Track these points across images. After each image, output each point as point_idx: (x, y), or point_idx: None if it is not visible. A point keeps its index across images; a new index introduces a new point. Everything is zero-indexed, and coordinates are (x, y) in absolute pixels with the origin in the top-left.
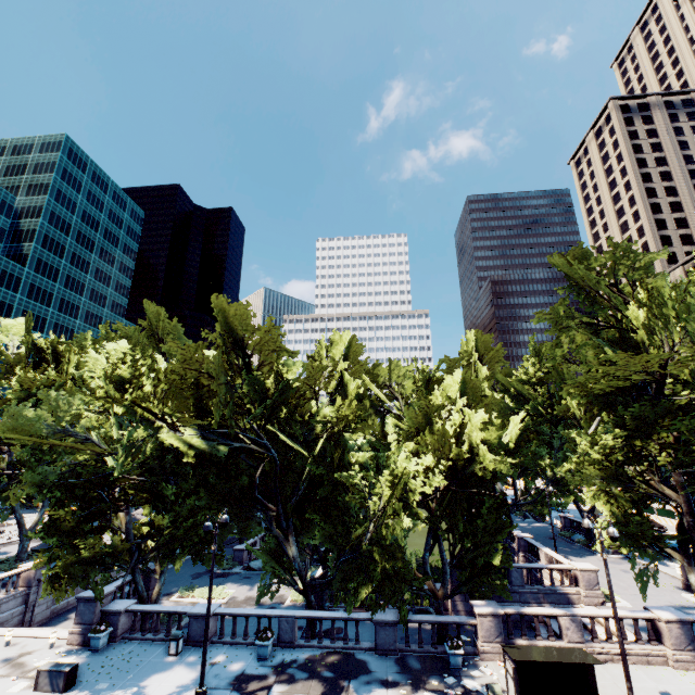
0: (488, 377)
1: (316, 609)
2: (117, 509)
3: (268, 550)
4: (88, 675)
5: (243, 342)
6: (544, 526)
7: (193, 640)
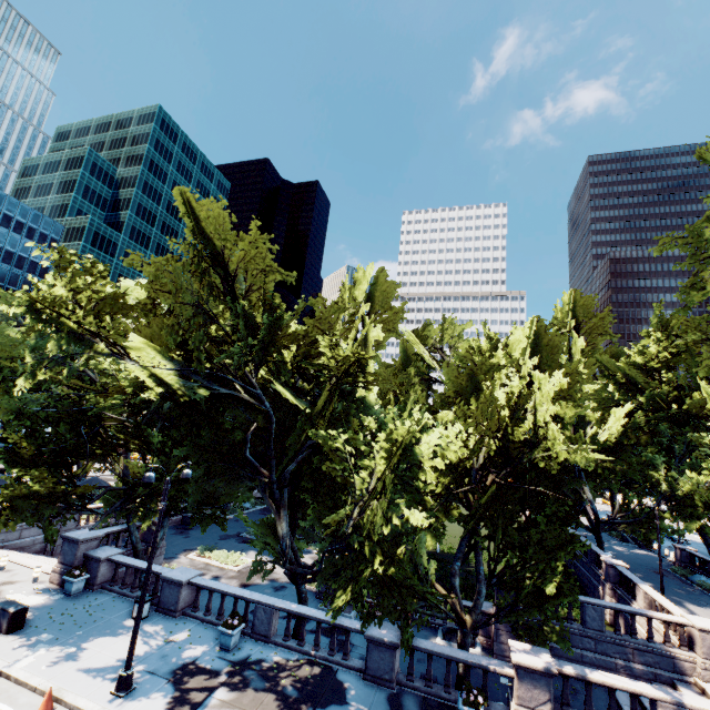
0: (585, 355)
1: (307, 603)
2: (109, 451)
3: (268, 522)
4: (42, 621)
5: (223, 257)
6: (650, 555)
7: (164, 606)
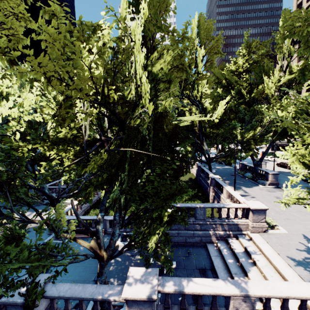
0: (206, 68)
1: None
2: None
3: None
4: None
5: None
6: (229, 168)
7: None
